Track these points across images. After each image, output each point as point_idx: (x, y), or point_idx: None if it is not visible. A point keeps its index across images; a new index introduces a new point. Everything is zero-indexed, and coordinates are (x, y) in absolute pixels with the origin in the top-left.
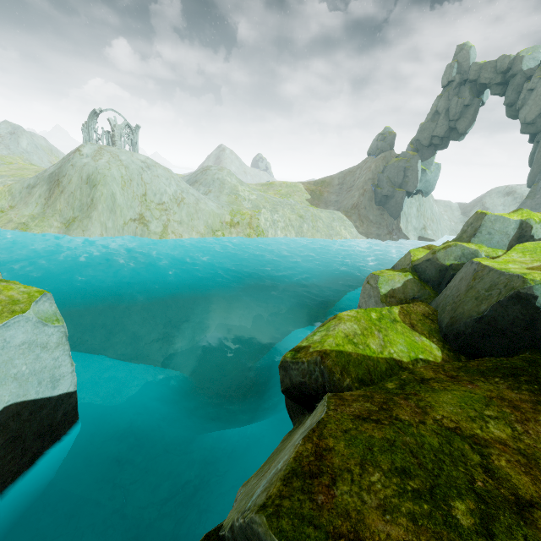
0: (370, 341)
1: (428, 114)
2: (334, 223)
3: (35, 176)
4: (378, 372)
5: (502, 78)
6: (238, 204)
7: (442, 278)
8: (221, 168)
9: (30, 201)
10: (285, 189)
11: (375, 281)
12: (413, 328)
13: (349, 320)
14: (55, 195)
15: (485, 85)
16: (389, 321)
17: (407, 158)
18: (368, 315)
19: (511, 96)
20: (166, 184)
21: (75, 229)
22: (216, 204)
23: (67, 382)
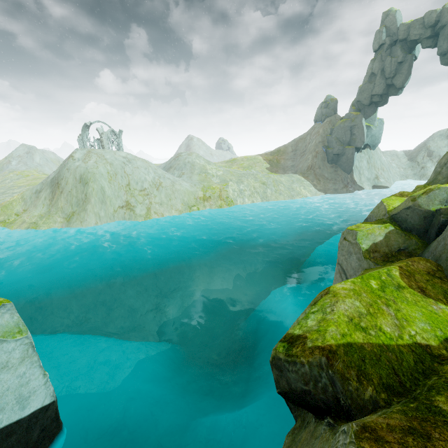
0: (381, 322)
1: (364, 77)
2: (294, 185)
3: (40, 182)
4: (406, 369)
5: (431, 31)
6: (208, 181)
7: (428, 225)
8: (190, 153)
9: (38, 203)
10: (246, 162)
11: (353, 236)
12: (424, 293)
13: (347, 296)
14: (56, 196)
15: (415, 41)
16: (393, 289)
17: (351, 118)
18: (368, 285)
19: (444, 45)
20: (145, 173)
21: (75, 221)
22: (189, 184)
23: (40, 396)
